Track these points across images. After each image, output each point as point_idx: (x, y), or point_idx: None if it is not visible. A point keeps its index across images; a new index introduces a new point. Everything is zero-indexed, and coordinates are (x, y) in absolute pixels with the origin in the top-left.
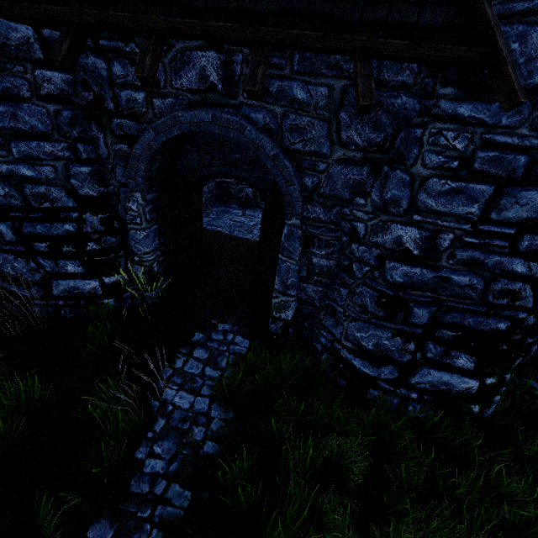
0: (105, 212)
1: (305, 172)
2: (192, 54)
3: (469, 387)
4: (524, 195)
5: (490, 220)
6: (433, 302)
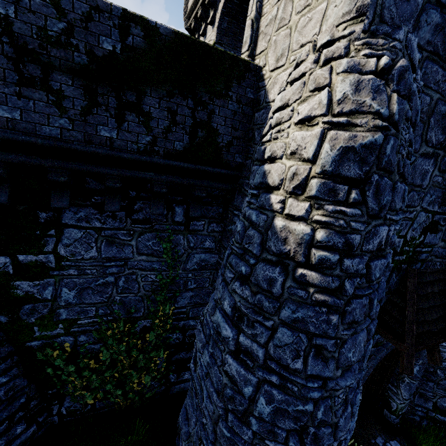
0: None
1: None
2: None
3: None
4: None
5: None
6: None
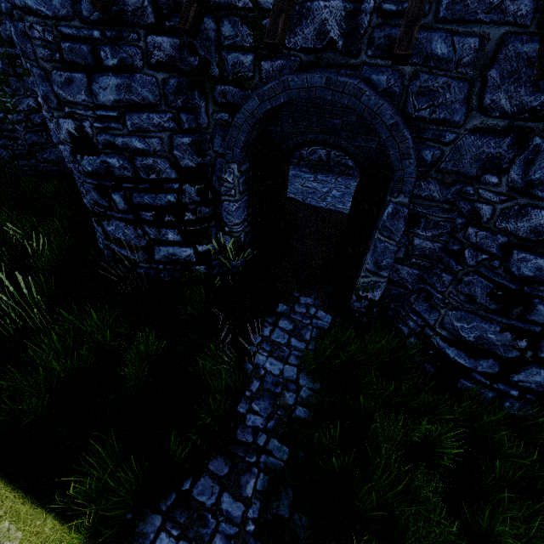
0: (201, 183)
1: (426, 144)
2: (313, 5)
3: None
4: None
5: None
6: None
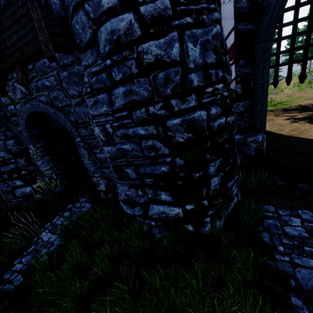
0: (26, 156)
1: (69, 115)
2: (15, 84)
3: (176, 213)
4: (115, 92)
5: (117, 111)
6: (131, 163)
